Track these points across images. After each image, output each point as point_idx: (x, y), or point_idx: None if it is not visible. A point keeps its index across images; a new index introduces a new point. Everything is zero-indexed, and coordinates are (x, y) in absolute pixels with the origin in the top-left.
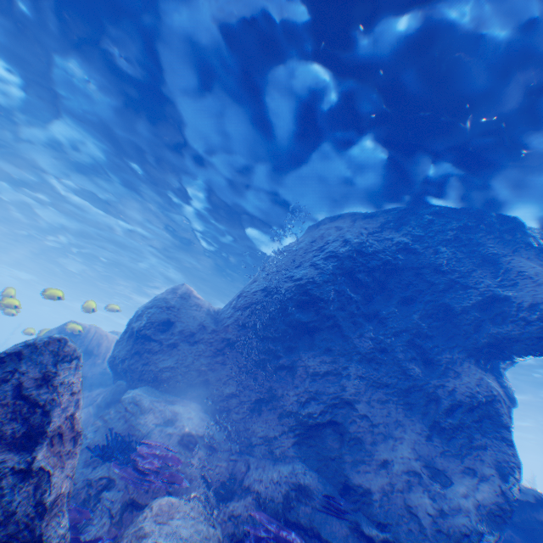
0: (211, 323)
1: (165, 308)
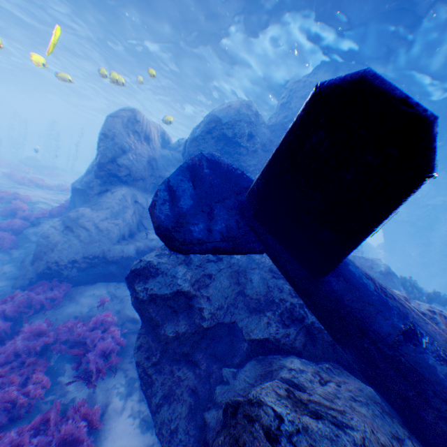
0: (274, 140)
1: (249, 124)
